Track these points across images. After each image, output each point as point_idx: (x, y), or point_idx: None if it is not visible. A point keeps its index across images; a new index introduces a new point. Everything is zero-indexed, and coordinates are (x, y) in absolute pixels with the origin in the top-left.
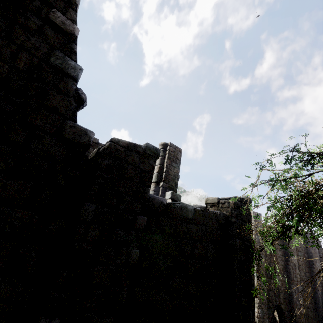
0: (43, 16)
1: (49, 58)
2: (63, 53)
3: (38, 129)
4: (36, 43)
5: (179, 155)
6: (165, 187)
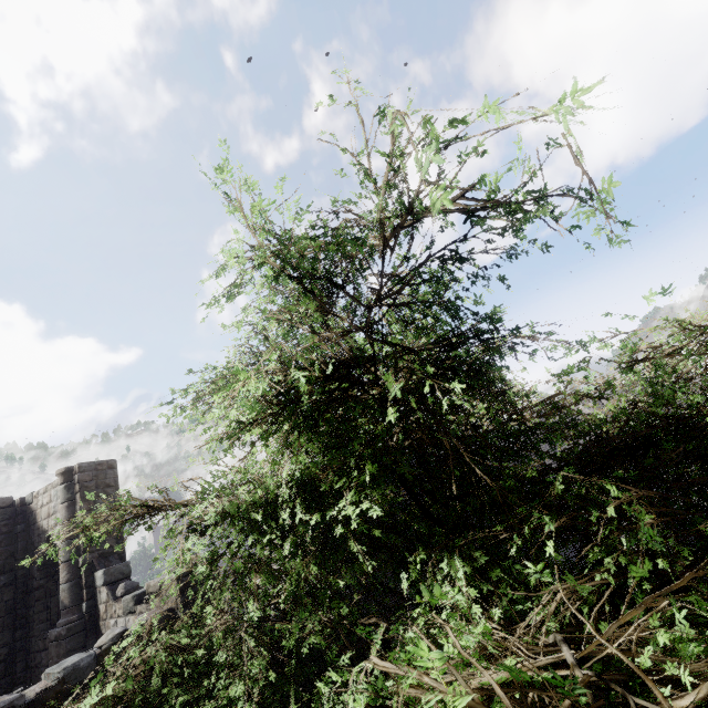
0: None
1: None
2: None
3: None
4: None
5: (111, 476)
6: (93, 562)
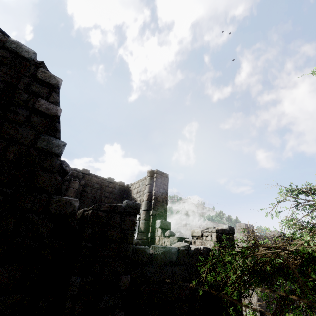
0: (30, 106)
1: (36, 143)
2: (48, 134)
3: (27, 212)
4: (24, 133)
5: (166, 181)
6: (155, 215)
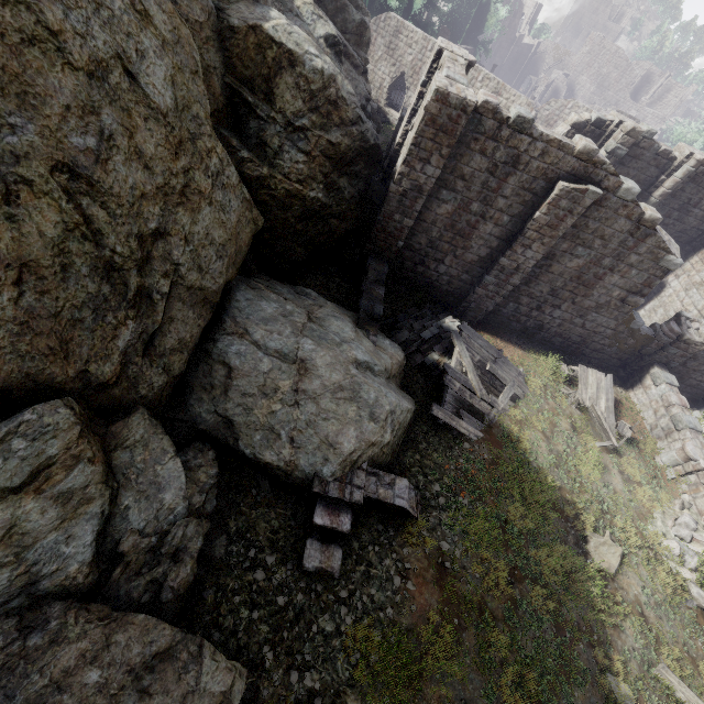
0: None
1: None
2: None
3: None
4: None
5: None
6: None
